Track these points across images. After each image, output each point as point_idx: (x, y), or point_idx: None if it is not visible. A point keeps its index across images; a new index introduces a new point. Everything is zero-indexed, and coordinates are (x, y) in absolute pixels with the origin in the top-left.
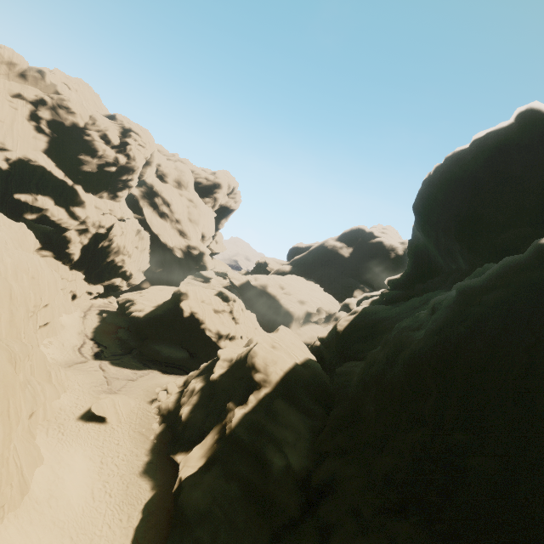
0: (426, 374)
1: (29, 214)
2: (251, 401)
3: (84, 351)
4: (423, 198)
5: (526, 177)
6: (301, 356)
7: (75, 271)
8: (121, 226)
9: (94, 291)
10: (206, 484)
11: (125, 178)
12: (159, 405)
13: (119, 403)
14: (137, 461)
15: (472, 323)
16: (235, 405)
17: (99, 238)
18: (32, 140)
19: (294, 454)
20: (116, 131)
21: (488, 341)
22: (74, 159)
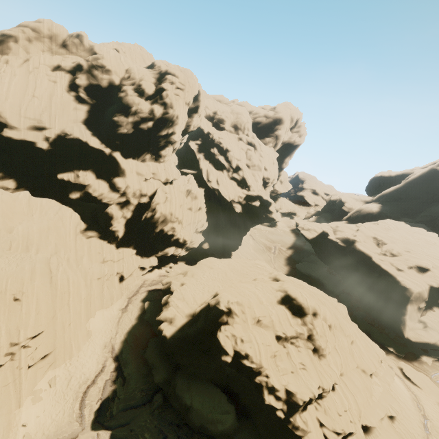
0: None
1: (73, 193)
2: None
3: (89, 397)
4: None
5: None
6: None
7: (122, 249)
8: (164, 191)
9: (146, 265)
10: None
11: (165, 133)
12: None
13: None
14: None
15: None
16: None
17: (143, 208)
18: (73, 112)
19: None
20: (151, 78)
21: None
22: (110, 123)
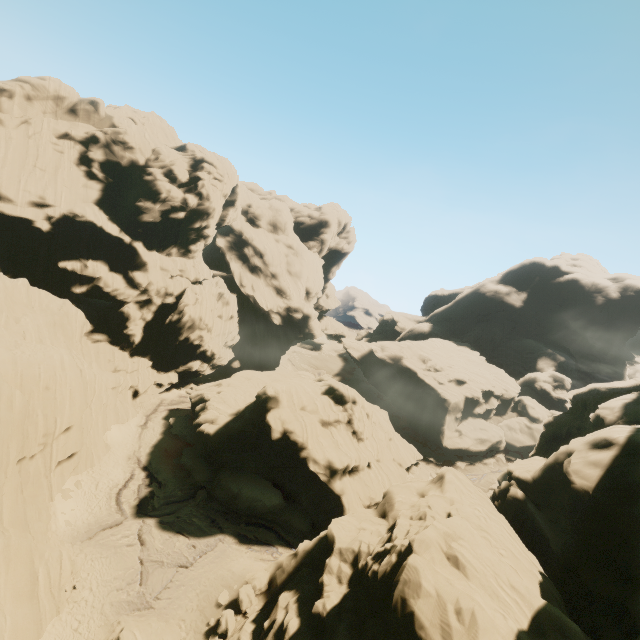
0: None
1: (77, 287)
2: None
3: (125, 497)
4: None
5: None
6: (524, 597)
7: (137, 358)
8: (194, 291)
9: (165, 381)
10: None
11: (198, 226)
12: None
13: None
14: None
15: None
16: None
17: (166, 310)
18: (82, 190)
19: None
20: (184, 164)
21: None
22: (132, 207)
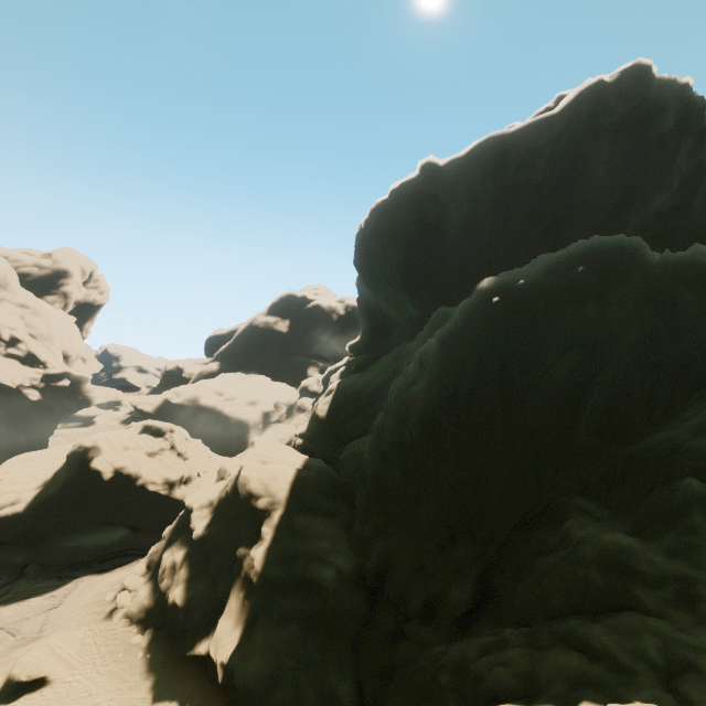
0: (440, 417)
1: None
2: (266, 533)
3: None
4: (362, 253)
5: (442, 223)
6: (299, 459)
7: None
8: None
9: None
10: (260, 646)
11: None
12: (124, 613)
13: (58, 645)
14: (136, 695)
15: (459, 362)
16: (248, 547)
17: None
18: None
19: (340, 557)
20: None
21: (473, 372)
22: None
